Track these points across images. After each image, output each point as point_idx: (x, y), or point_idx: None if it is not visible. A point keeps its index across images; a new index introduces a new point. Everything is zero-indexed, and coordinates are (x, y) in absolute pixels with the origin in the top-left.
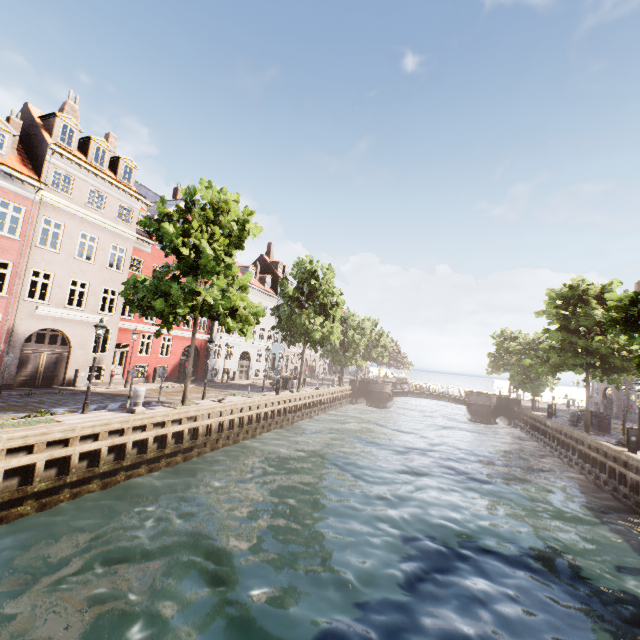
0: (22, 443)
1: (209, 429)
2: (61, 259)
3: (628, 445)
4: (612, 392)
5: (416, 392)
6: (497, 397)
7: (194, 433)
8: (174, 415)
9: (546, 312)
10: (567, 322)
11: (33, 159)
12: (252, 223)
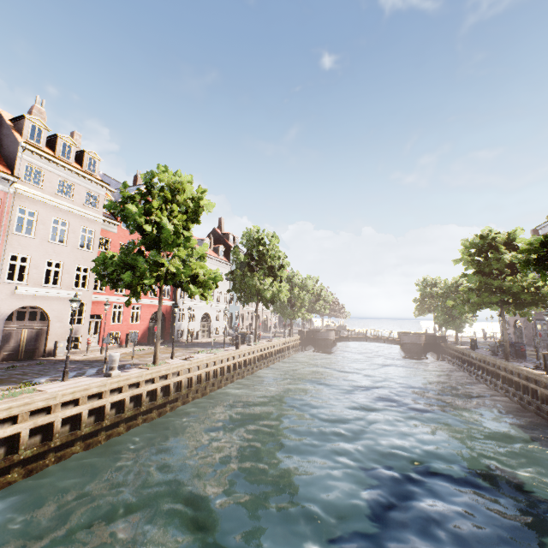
0: (6, 415)
1: (179, 385)
2: (36, 243)
3: (546, 368)
4: (521, 323)
5: (356, 337)
6: (425, 335)
7: (166, 390)
8: (147, 375)
9: (462, 259)
10: (481, 266)
11: (6, 156)
12: (205, 200)
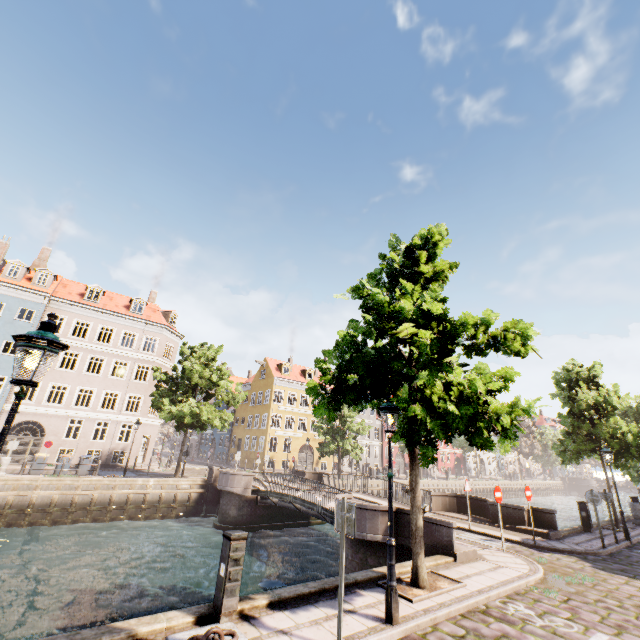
0: (458, 483)
1: (490, 490)
2: None
3: None
4: None
5: (618, 486)
6: None
7: (486, 490)
8: (480, 482)
9: None
10: None
11: None
12: None
